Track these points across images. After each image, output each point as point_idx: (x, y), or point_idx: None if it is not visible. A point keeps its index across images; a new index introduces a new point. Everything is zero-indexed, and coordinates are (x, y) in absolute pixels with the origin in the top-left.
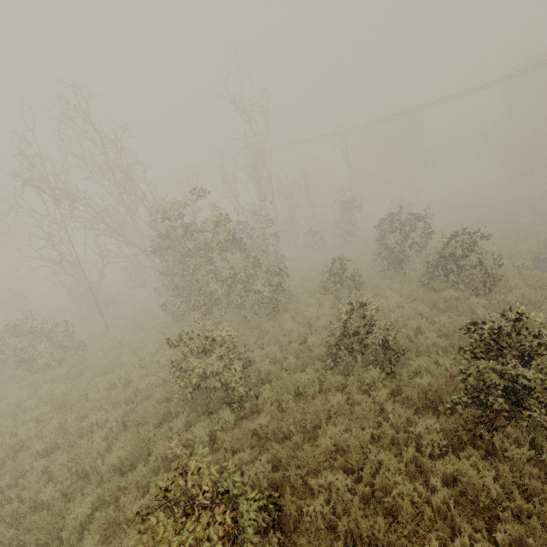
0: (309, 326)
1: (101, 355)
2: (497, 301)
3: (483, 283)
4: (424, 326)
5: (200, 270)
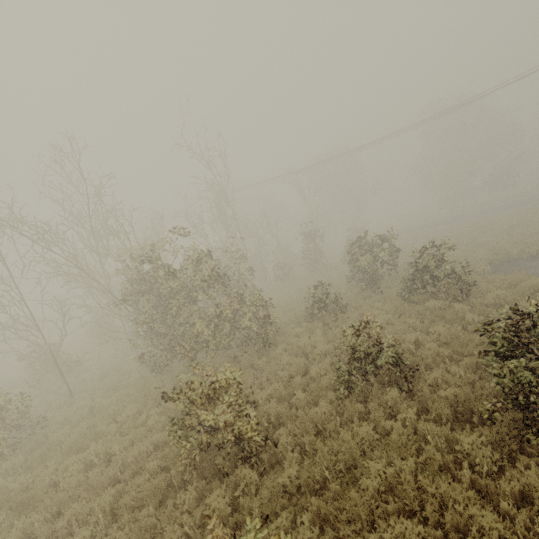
0: (304, 356)
1: (67, 429)
2: (479, 304)
3: (459, 290)
4: (421, 338)
5: (182, 312)
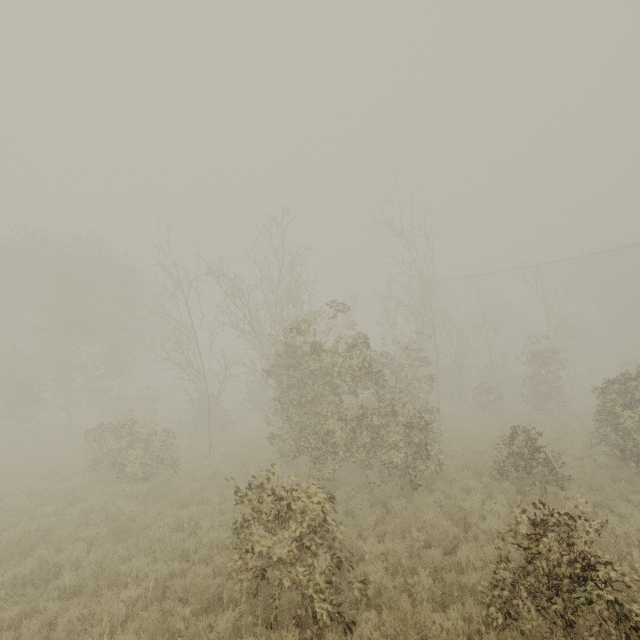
0: (466, 526)
1: (189, 481)
2: None
3: None
4: None
5: (321, 401)
